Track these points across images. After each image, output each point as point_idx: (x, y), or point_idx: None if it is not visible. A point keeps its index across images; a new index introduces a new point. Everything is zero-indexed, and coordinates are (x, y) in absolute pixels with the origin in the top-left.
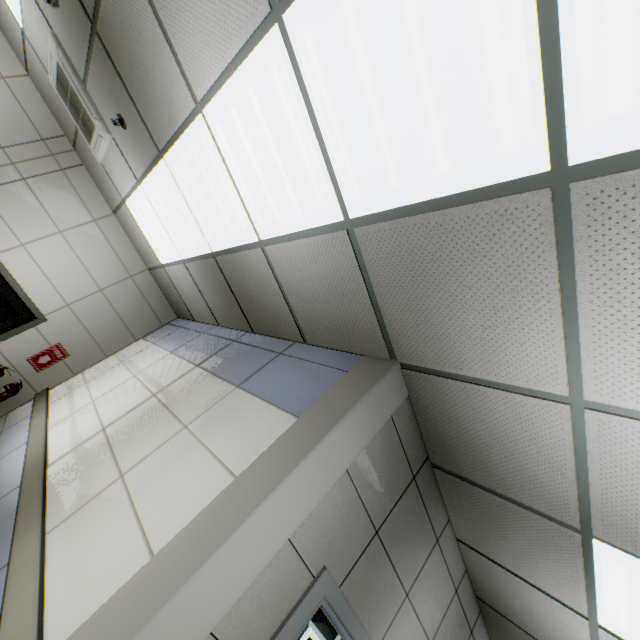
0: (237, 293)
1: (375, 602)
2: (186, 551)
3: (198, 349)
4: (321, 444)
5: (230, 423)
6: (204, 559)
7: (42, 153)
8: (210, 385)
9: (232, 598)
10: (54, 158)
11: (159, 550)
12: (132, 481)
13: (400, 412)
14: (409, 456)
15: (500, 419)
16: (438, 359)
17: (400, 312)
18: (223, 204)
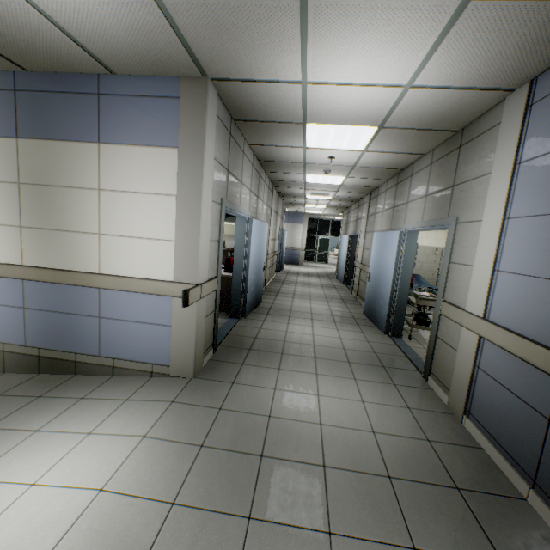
0: None
1: (235, 195)
2: (188, 230)
3: None
4: (205, 158)
5: (132, 172)
6: (199, 227)
7: None
8: (69, 152)
9: (210, 229)
10: None
11: (175, 238)
12: (112, 232)
13: (217, 107)
14: (226, 126)
15: (272, 95)
16: (238, 74)
17: (210, 52)
18: None
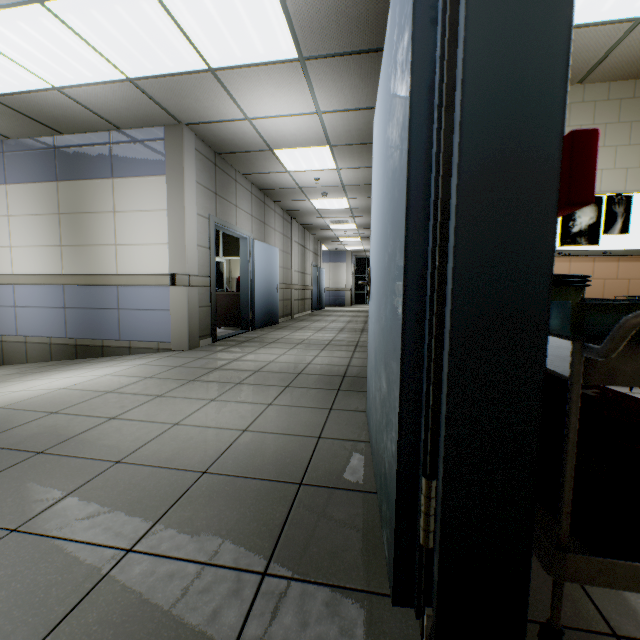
0: (34, 116)
1: (228, 215)
2: (177, 235)
3: (31, 170)
4: (185, 180)
5: (136, 197)
6: (184, 231)
7: None
8: (92, 187)
9: (196, 235)
10: None
11: (168, 241)
12: (125, 242)
13: (197, 144)
14: (210, 159)
15: (232, 130)
16: (201, 119)
17: (176, 107)
18: None
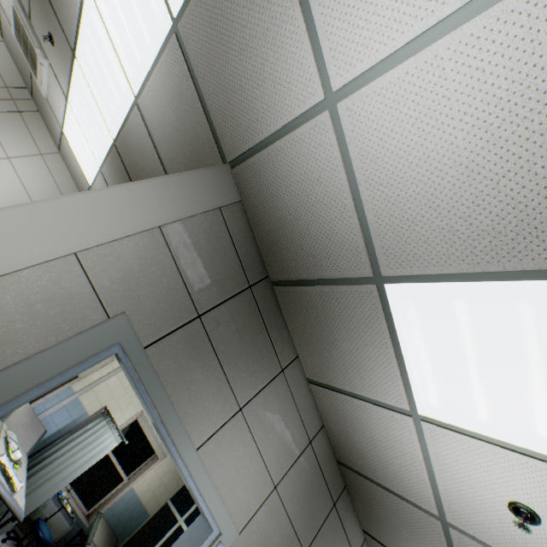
0: (132, 176)
1: (195, 394)
2: None
3: None
4: (127, 185)
5: None
6: None
7: (4, 97)
8: None
9: None
10: (14, 102)
11: None
12: None
13: (233, 214)
14: (244, 263)
15: (296, 173)
16: (248, 134)
17: (218, 98)
18: (111, 75)
